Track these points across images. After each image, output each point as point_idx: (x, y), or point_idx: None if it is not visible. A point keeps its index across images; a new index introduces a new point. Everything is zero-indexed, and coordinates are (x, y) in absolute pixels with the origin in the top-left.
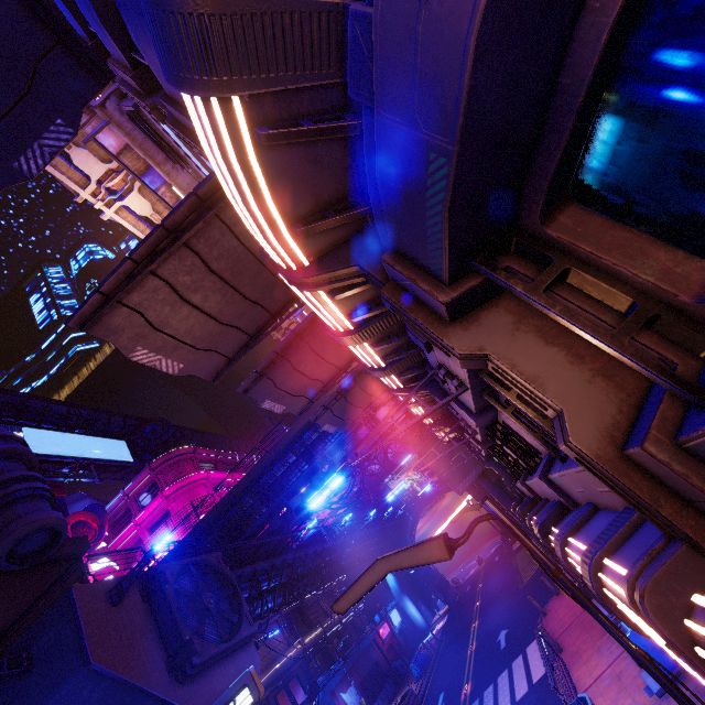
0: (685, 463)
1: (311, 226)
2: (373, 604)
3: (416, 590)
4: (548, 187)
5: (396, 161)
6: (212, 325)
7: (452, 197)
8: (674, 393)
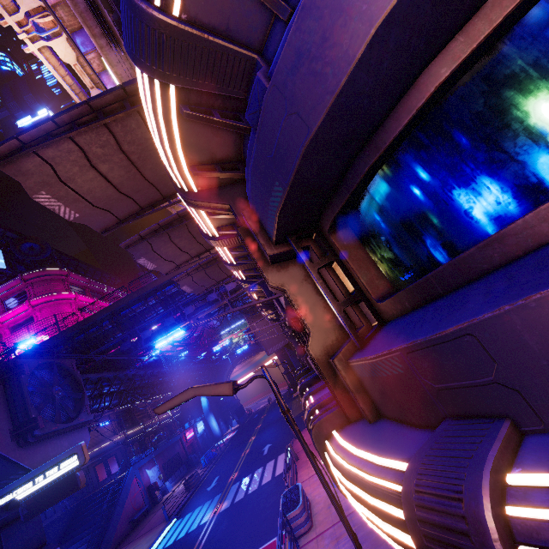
0: (347, 372)
1: (204, 172)
2: (187, 415)
3: (221, 411)
4: (333, 218)
5: (260, 172)
6: (111, 191)
7: (282, 208)
8: (353, 340)
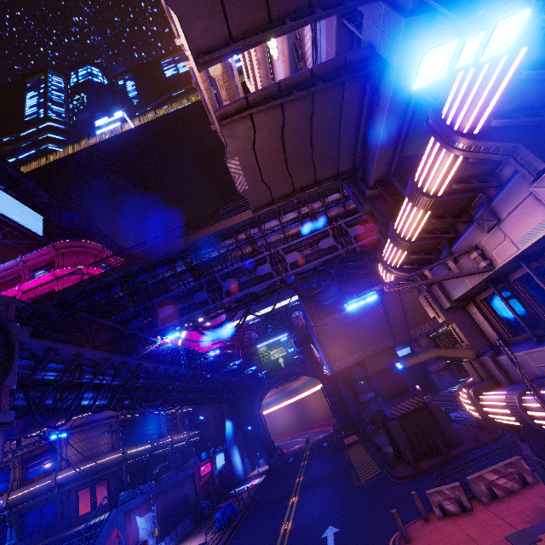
0: None
1: None
2: (206, 441)
3: (246, 444)
4: None
5: None
6: None
7: None
8: None
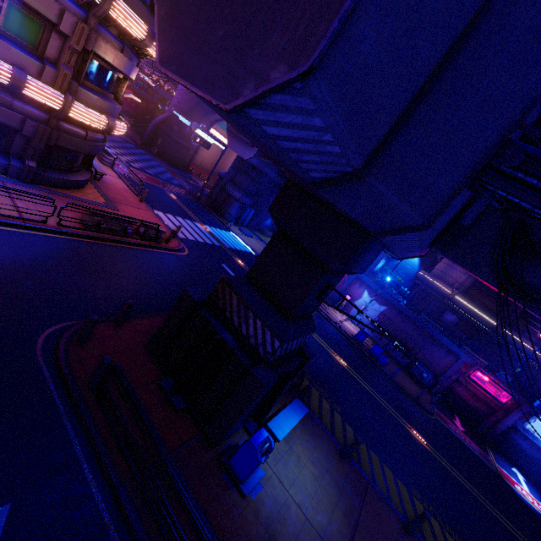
0: None
1: None
2: None
3: None
4: None
5: None
6: None
7: None
8: None
